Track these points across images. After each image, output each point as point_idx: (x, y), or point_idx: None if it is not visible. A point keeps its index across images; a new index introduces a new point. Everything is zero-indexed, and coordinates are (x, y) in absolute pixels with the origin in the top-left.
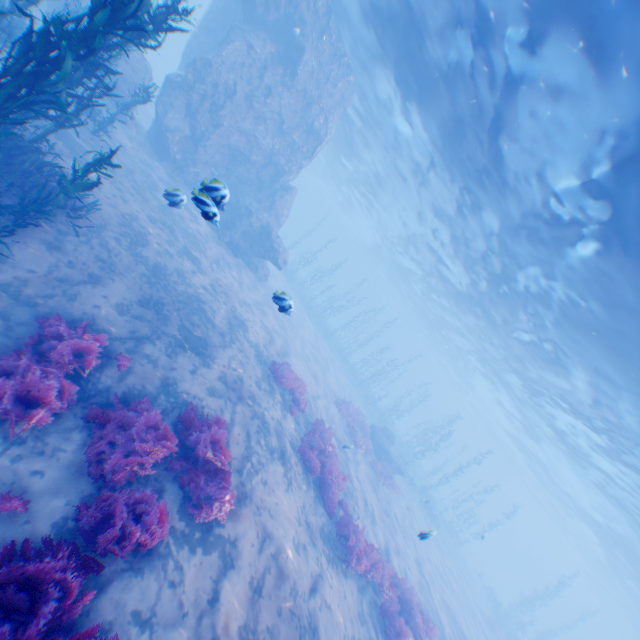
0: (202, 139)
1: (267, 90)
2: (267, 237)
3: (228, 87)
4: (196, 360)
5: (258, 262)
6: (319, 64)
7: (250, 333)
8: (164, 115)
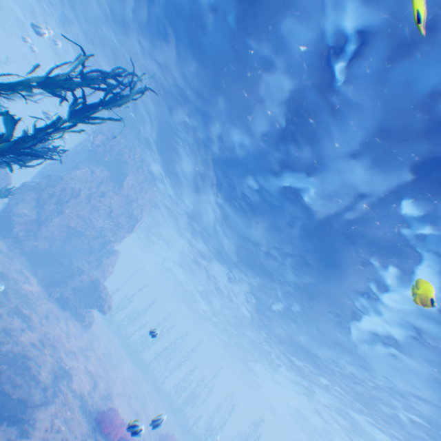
0: (47, 221)
1: (102, 193)
2: (95, 288)
3: (74, 190)
4: (13, 432)
5: (84, 310)
6: (137, 182)
7: (76, 382)
8: (16, 205)
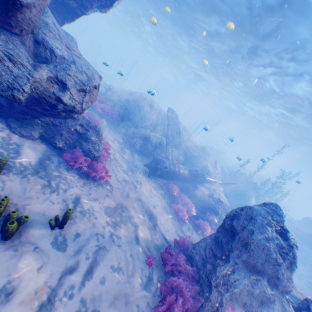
0: None
1: None
2: None
3: None
4: None
5: None
6: None
7: None
8: None
